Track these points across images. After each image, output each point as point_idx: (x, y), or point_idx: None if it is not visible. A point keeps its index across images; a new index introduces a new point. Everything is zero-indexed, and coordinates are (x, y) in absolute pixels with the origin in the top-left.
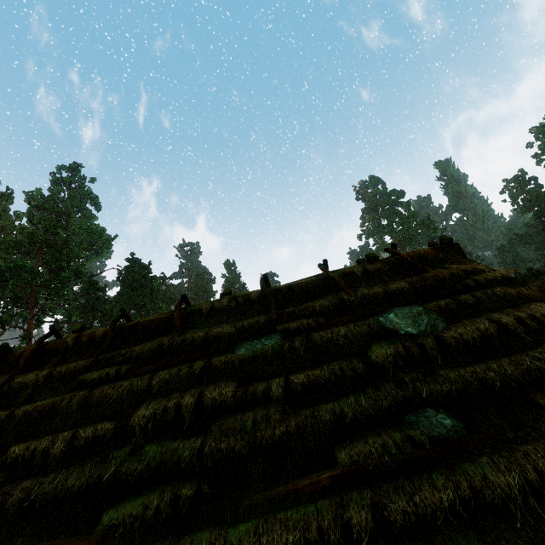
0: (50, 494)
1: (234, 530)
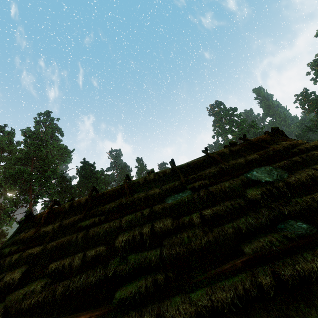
0: (80, 286)
1: (194, 294)
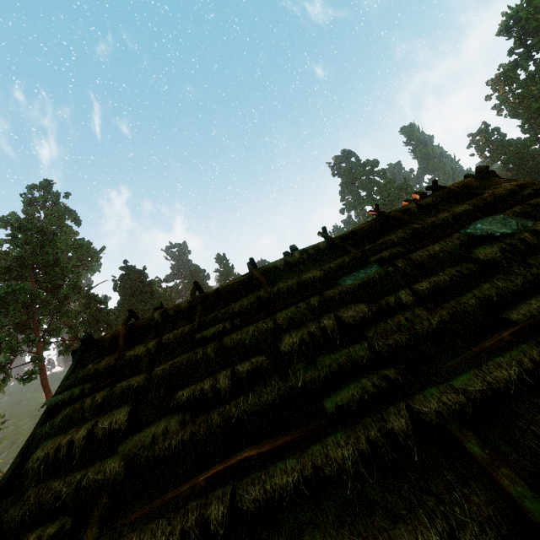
0: (253, 408)
1: (456, 381)
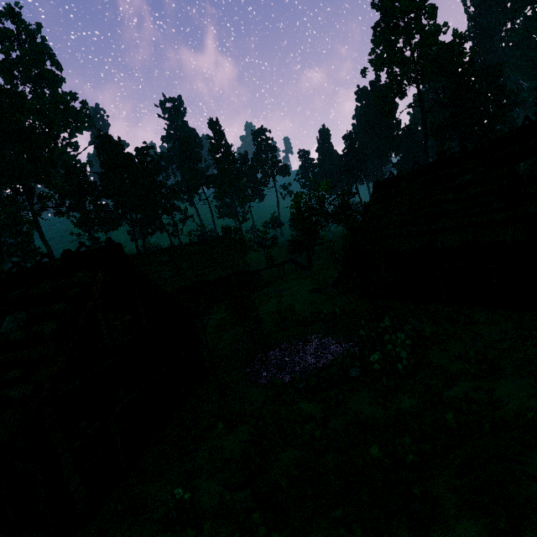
0: None
1: None
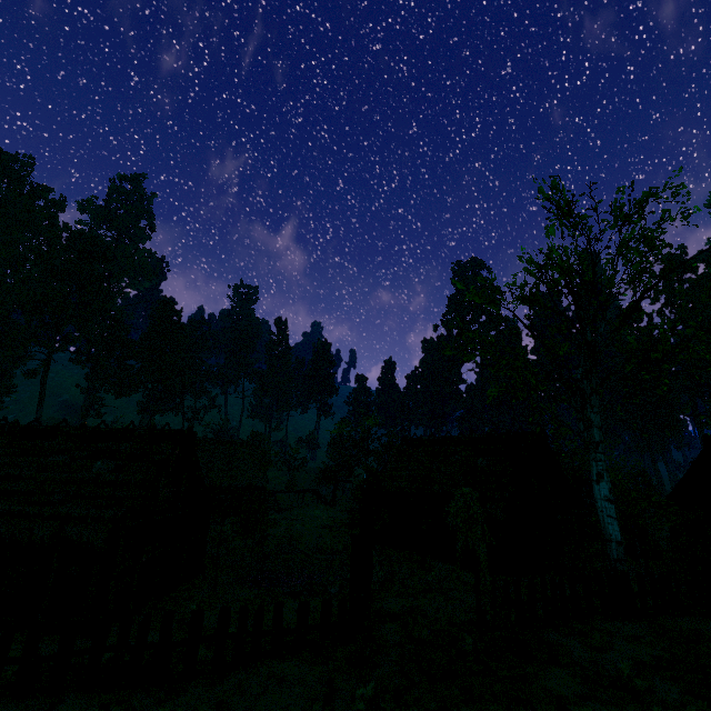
0: None
1: None
